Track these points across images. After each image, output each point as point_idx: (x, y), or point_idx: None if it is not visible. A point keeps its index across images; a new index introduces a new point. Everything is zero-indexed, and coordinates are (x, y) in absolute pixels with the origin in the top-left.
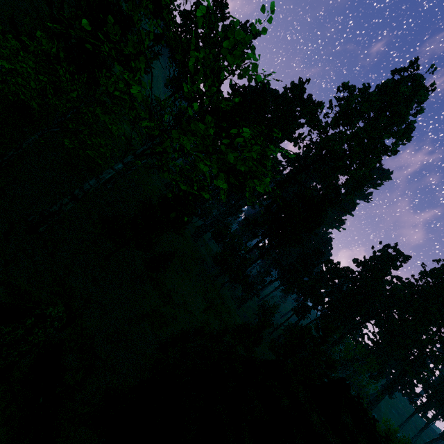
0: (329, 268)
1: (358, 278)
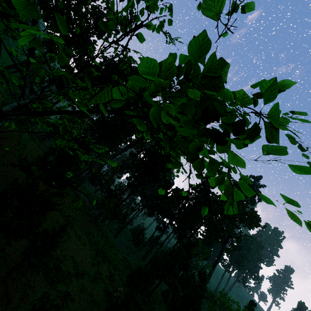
0: (177, 193)
1: (193, 197)
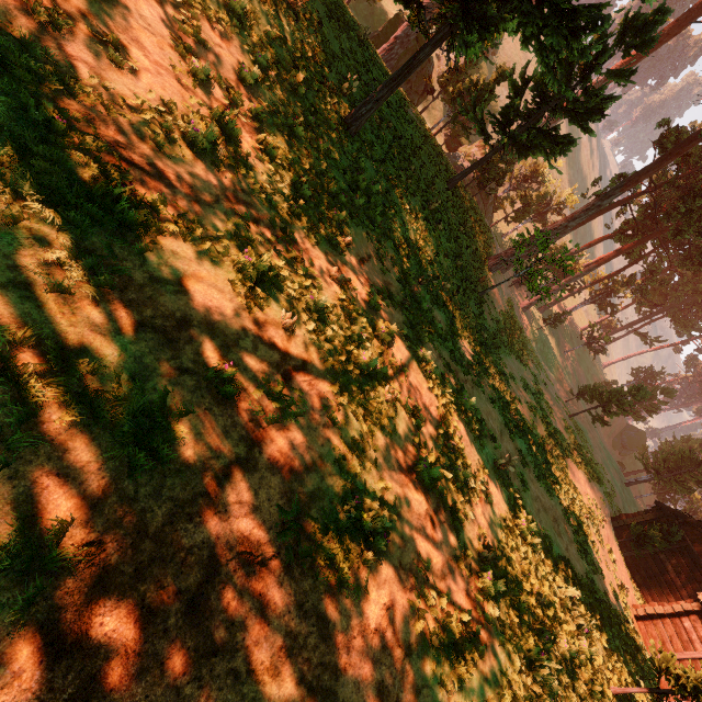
0: None
1: None
